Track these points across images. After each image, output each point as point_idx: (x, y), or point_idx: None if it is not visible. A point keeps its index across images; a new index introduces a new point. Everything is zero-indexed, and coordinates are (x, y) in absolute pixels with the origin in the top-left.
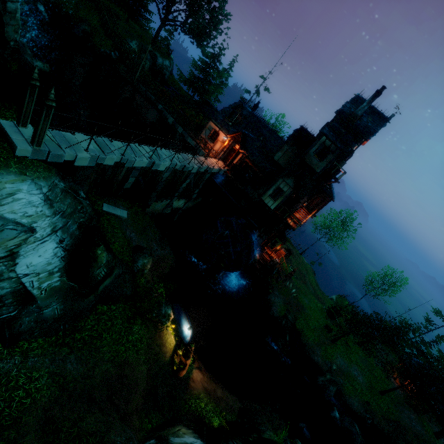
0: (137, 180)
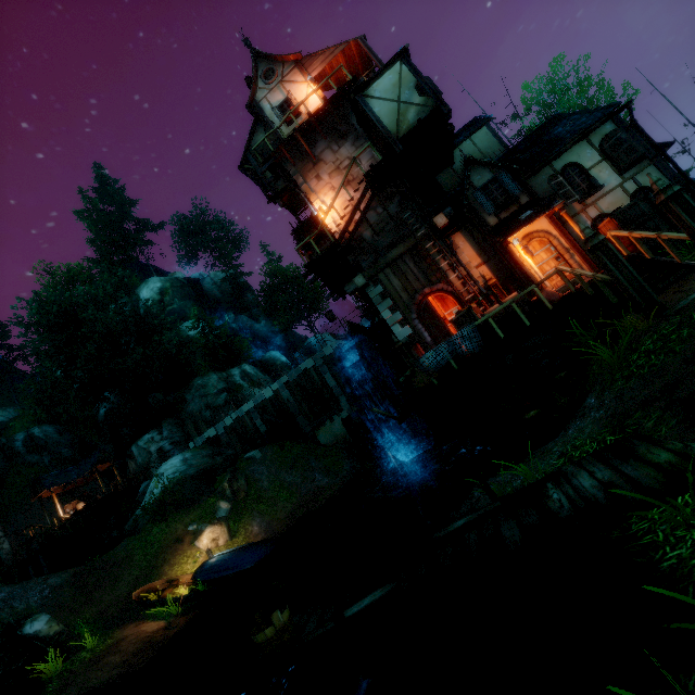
0: (266, 419)
